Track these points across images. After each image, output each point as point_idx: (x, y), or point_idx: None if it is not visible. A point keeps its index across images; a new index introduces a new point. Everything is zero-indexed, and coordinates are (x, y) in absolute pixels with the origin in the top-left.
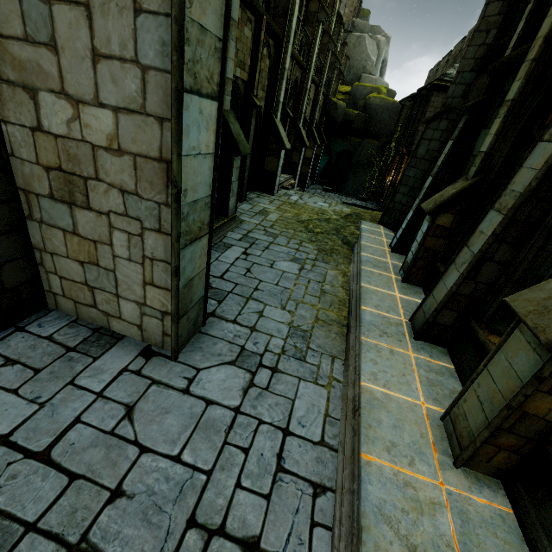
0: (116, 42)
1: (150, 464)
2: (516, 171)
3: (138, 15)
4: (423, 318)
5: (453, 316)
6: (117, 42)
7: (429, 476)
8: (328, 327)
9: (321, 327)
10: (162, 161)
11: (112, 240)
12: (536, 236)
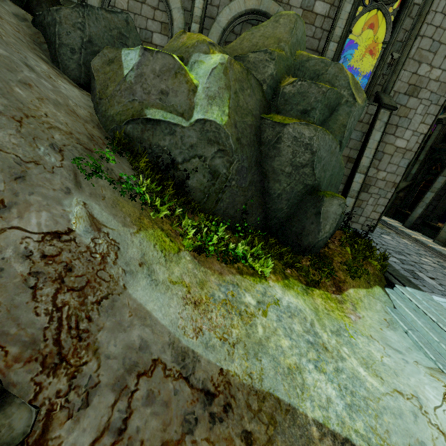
0: (395, 161)
1: (399, 247)
2: (434, 182)
3: (402, 158)
4: (410, 223)
5: (420, 221)
6: (395, 161)
7: (440, 248)
8: (384, 228)
9: (383, 228)
10: (393, 183)
11: (369, 200)
12: (442, 198)
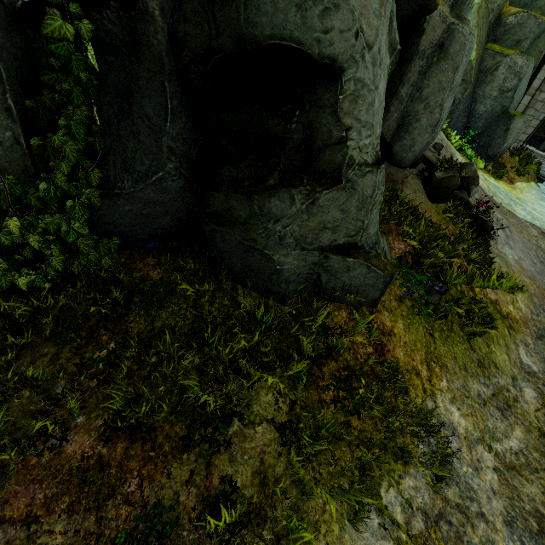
0: None
1: None
2: None
3: None
4: None
5: None
6: None
7: None
8: None
9: None
10: None
11: None
12: None
